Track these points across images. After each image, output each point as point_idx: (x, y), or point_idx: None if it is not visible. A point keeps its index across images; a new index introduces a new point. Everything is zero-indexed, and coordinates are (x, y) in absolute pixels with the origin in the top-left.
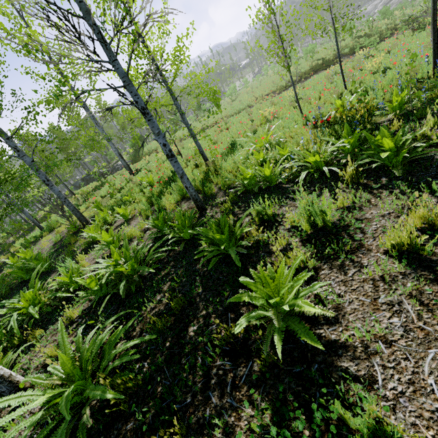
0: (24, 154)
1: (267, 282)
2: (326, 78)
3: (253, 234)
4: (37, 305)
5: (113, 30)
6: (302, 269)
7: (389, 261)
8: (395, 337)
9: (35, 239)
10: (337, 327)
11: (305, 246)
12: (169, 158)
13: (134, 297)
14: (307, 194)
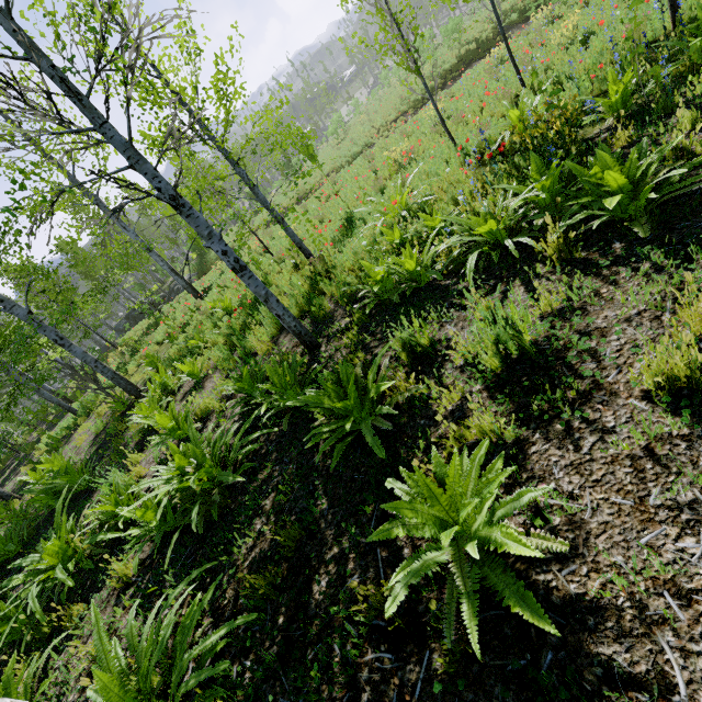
0: (12, 304)
1: (434, 495)
2: (488, 72)
3: (401, 387)
4: (71, 560)
5: (87, 70)
6: (496, 446)
7: (656, 413)
8: (695, 582)
9: (67, 431)
10: (578, 566)
11: (495, 397)
12: (238, 273)
13: (218, 530)
14: (485, 294)
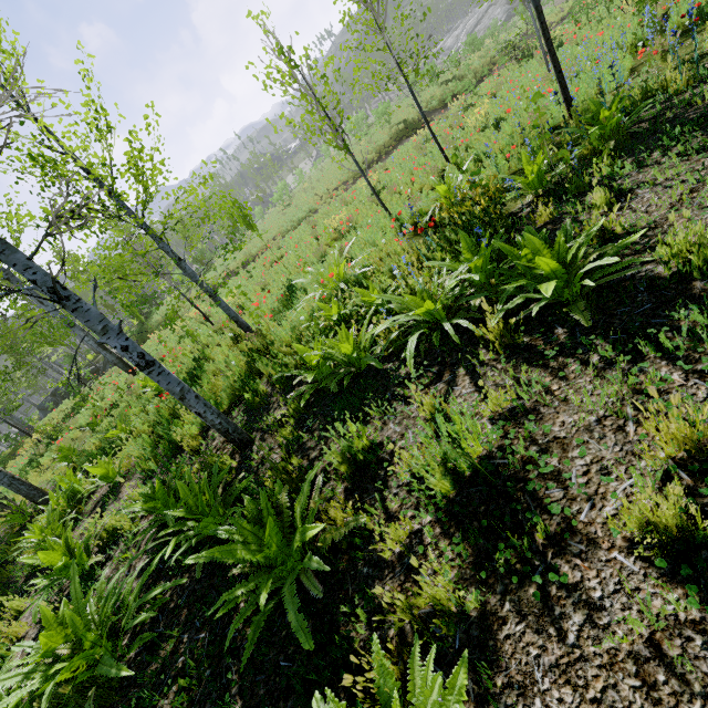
0: None
1: None
2: (416, 149)
3: (337, 517)
4: None
5: None
6: (457, 620)
7: (650, 578)
8: None
9: None
10: None
11: (450, 535)
12: (143, 370)
13: None
14: (429, 384)
